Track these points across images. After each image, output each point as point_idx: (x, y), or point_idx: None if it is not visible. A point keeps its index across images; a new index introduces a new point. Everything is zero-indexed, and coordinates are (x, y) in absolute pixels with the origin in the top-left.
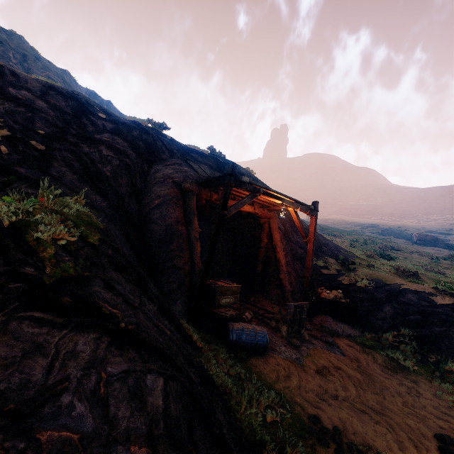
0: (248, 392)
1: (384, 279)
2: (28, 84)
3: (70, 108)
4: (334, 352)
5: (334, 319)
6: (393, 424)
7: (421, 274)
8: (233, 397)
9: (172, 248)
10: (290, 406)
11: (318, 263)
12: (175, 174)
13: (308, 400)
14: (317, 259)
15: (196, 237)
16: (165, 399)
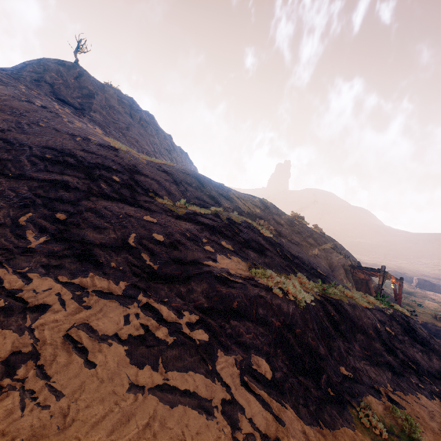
0: None
1: (435, 323)
2: (273, 210)
3: (288, 221)
4: None
5: None
6: None
7: None
8: None
9: None
10: None
11: None
12: (339, 260)
13: None
14: None
15: None
16: None
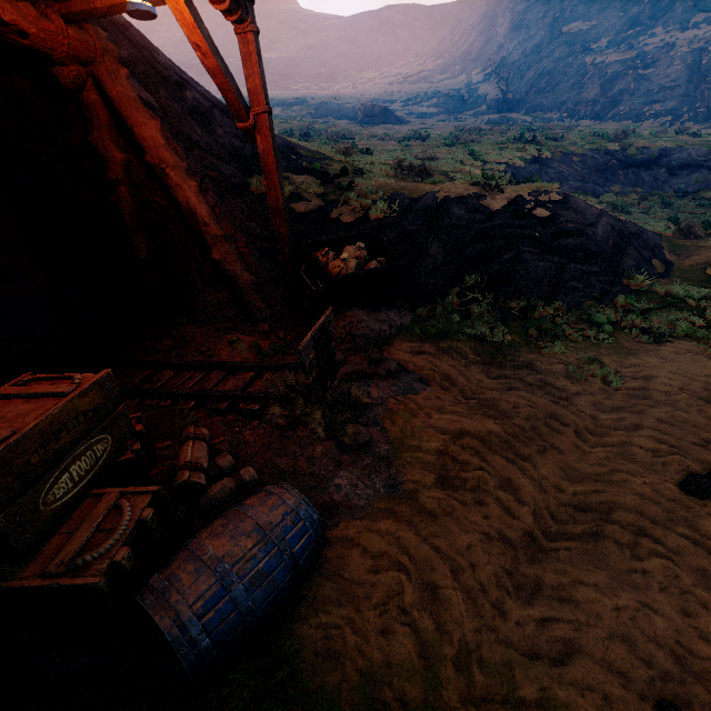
0: None
1: (406, 192)
2: None
3: None
4: (413, 389)
5: (368, 311)
6: (643, 524)
7: None
8: None
9: None
10: None
11: None
12: None
13: (530, 643)
14: None
15: None
16: None
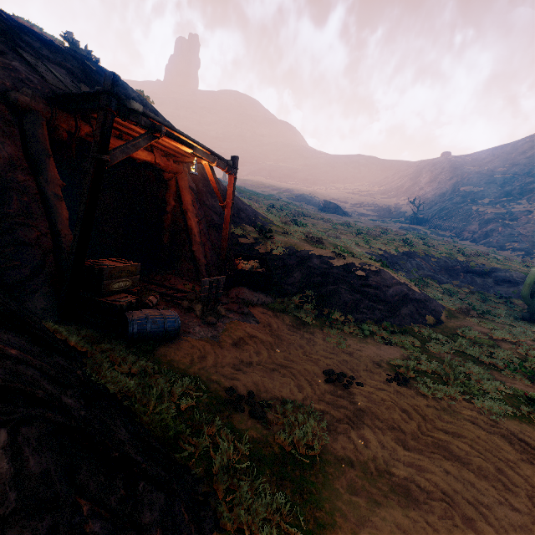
0: (158, 389)
1: (296, 246)
2: None
3: None
4: (250, 322)
5: (250, 290)
6: (295, 373)
7: (324, 240)
8: (138, 400)
9: (10, 212)
10: (206, 386)
11: (236, 231)
12: None
13: (225, 374)
14: (235, 227)
15: (57, 194)
16: (16, 457)
